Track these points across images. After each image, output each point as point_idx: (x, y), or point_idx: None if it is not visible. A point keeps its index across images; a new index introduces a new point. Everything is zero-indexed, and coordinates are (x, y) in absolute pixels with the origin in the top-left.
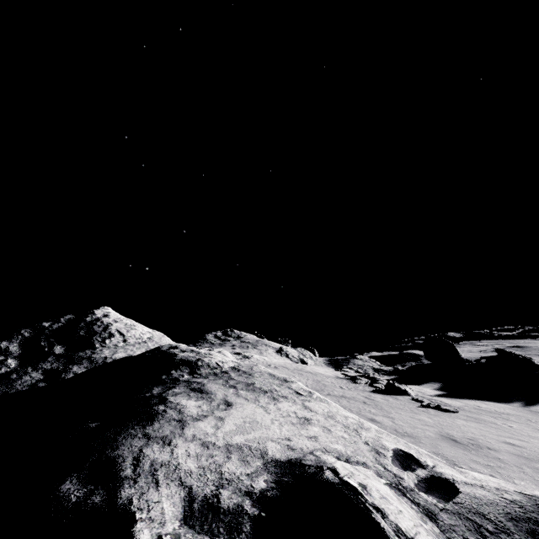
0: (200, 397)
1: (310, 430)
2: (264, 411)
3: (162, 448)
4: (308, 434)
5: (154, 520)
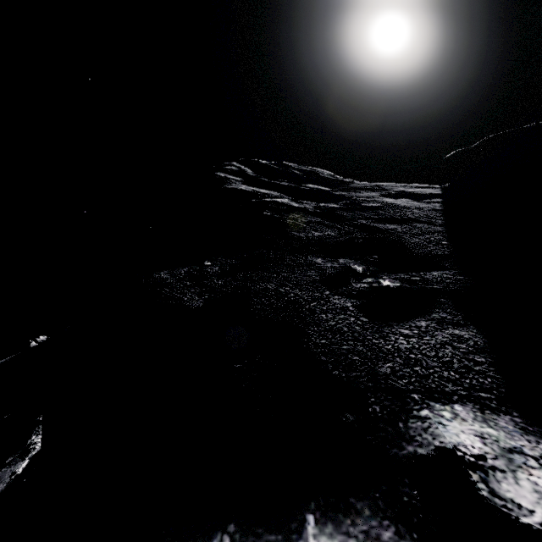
0: None
1: None
2: None
3: None
4: None
5: None
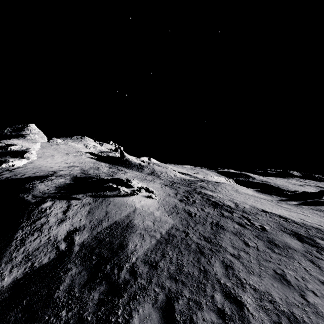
0: (17, 140)
1: (23, 144)
2: (22, 142)
3: (6, 141)
4: (22, 144)
5: (0, 142)
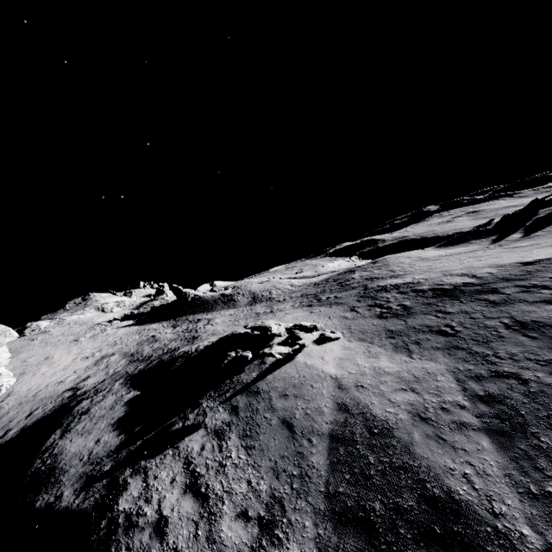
0: None
1: None
2: None
3: None
4: None
5: None
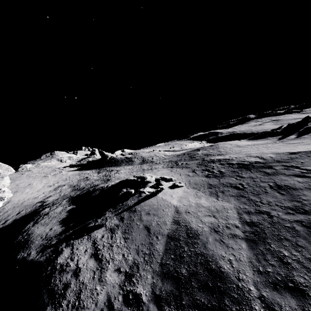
0: None
1: None
2: None
3: None
4: None
5: None
